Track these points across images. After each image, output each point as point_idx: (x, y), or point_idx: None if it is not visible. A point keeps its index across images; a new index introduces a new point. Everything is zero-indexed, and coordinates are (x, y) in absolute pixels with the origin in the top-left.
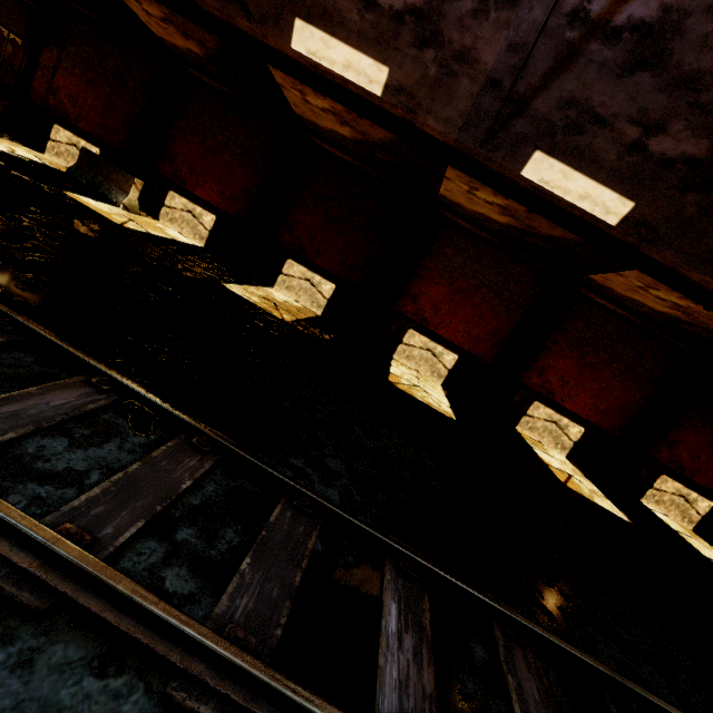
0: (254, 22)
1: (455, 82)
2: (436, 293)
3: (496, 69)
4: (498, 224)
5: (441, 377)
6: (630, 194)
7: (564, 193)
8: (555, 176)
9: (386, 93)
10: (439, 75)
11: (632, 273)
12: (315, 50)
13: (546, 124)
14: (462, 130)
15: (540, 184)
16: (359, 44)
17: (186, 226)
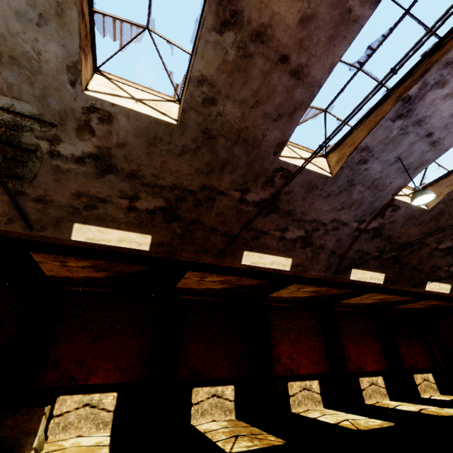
0: (218, 258)
1: (319, 256)
2: (285, 349)
3: (333, 248)
4: (300, 297)
5: (320, 402)
6: (382, 271)
7: (365, 279)
8: (360, 275)
9: (291, 268)
10: (312, 255)
11: (367, 294)
12: (255, 261)
13: (352, 259)
14: (325, 271)
15: (357, 279)
16: (277, 253)
17: (85, 423)
